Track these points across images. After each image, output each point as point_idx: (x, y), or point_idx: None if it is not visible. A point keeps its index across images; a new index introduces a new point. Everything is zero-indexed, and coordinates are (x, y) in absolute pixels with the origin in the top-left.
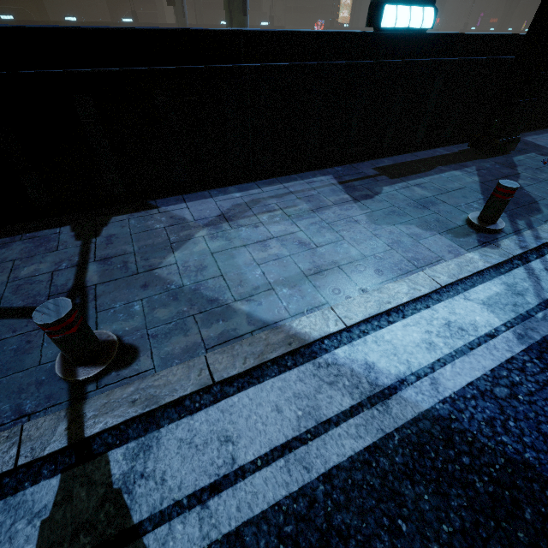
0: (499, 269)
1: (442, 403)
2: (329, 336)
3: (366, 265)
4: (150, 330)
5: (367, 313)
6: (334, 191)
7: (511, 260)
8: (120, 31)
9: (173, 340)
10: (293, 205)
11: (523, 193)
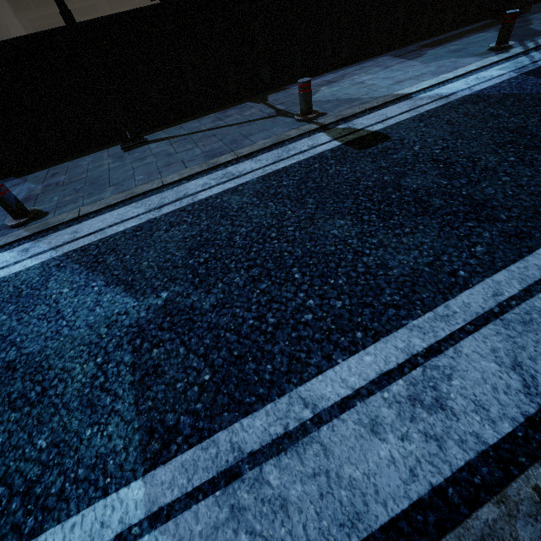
0: (508, 60)
1: (474, 92)
2: (414, 93)
3: (425, 75)
4: (325, 109)
5: (432, 84)
6: (393, 60)
7: (517, 56)
8: None
9: (339, 108)
10: (370, 70)
11: (532, 30)
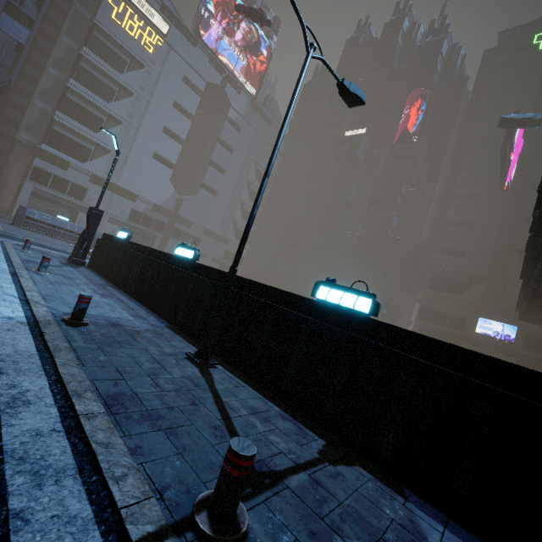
0: None
1: None
2: None
3: None
4: None
5: None
6: None
7: None
8: (468, 351)
9: None
10: None
11: None
